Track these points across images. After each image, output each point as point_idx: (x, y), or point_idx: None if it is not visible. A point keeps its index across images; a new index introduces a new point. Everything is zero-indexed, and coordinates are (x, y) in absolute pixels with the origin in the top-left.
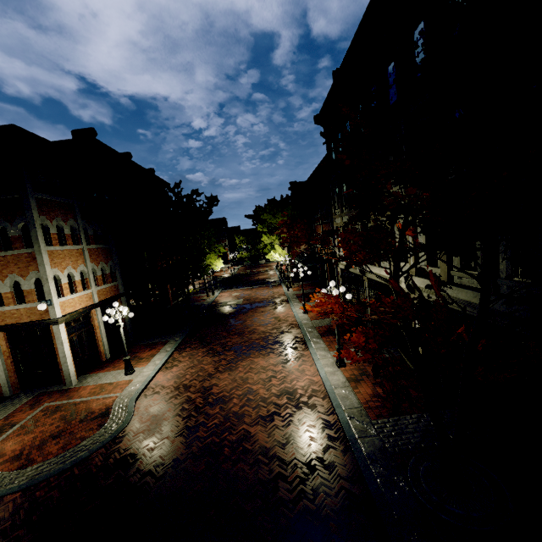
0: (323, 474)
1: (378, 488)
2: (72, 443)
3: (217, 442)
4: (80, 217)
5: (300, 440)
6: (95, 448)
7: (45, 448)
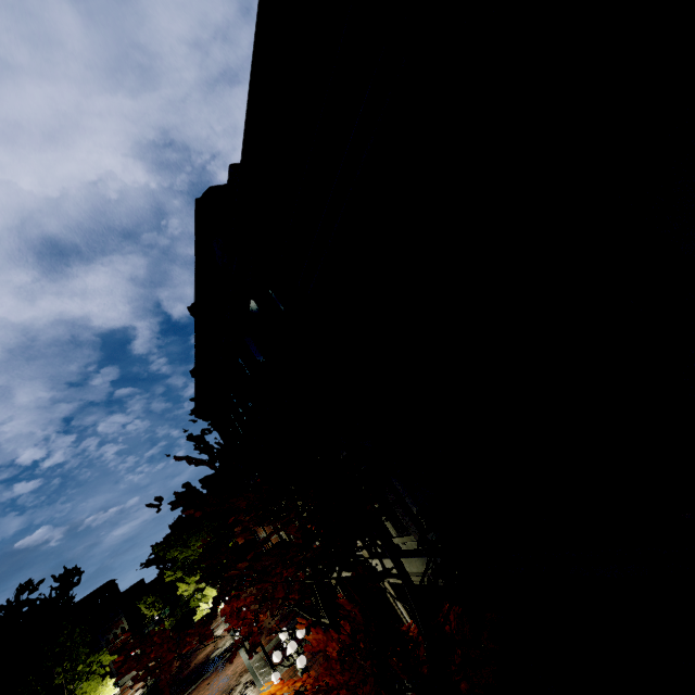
0: None
1: None
2: None
3: None
4: None
5: None
6: None
7: None
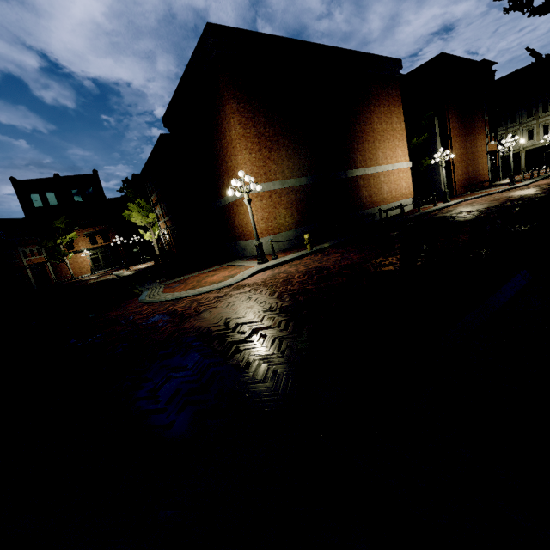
0: None
1: None
2: None
3: None
4: None
5: None
6: None
7: None
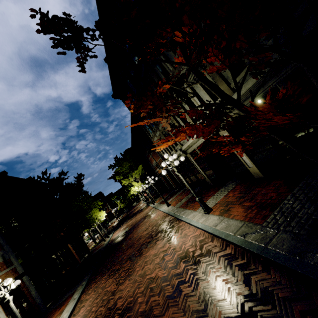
0: (267, 314)
1: None
2: None
3: None
4: None
5: (216, 292)
6: None
7: None
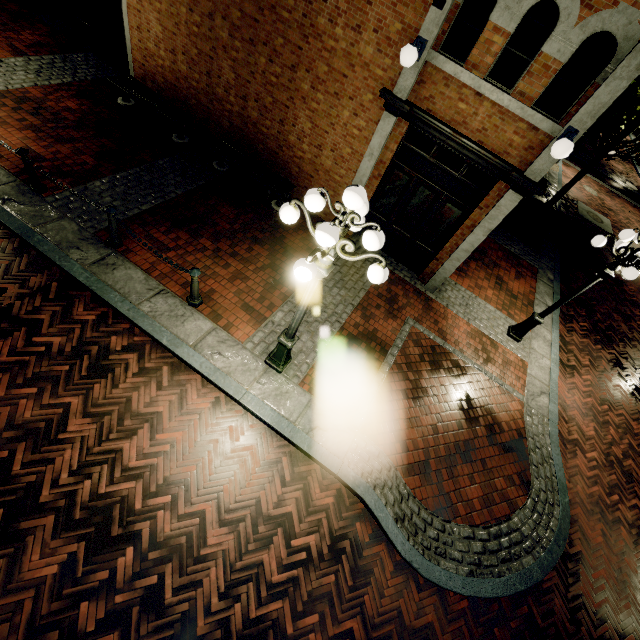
0: None
1: None
2: (494, 499)
3: None
4: None
5: None
6: (545, 563)
7: (455, 475)
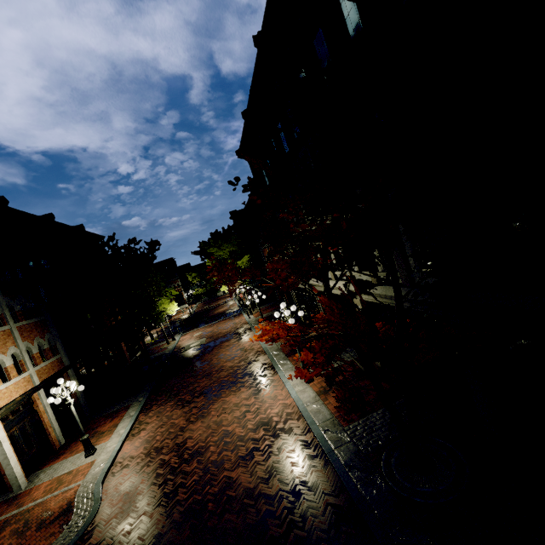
0: (308, 497)
1: (358, 492)
2: None
3: (199, 500)
4: (1, 294)
5: (282, 470)
6: None
7: None
